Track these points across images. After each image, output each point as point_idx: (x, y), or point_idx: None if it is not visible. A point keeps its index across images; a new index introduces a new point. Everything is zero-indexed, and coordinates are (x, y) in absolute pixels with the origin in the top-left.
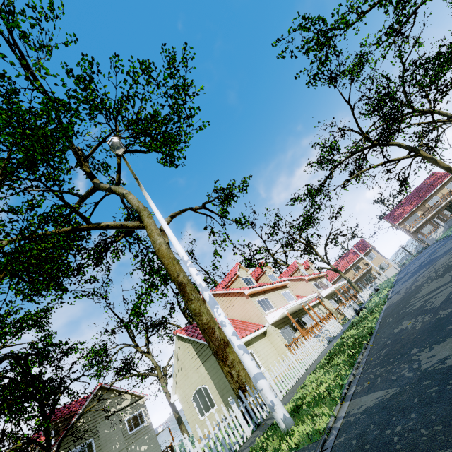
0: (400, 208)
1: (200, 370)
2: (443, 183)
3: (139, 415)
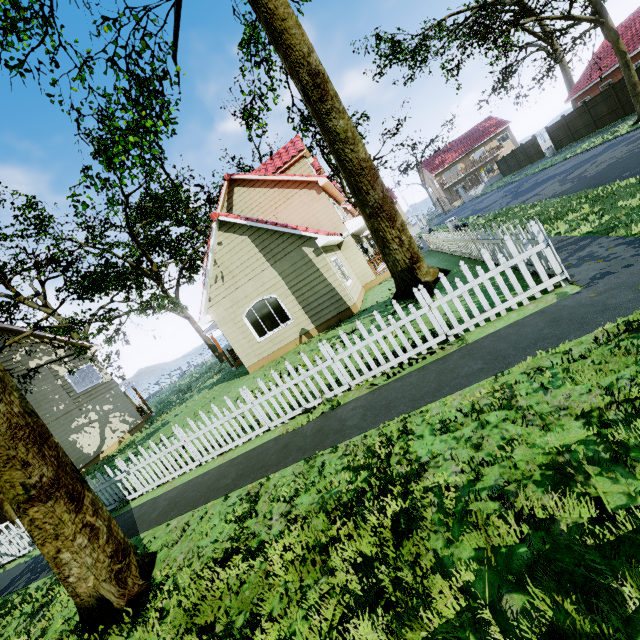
0: (442, 155)
1: (265, 275)
2: (496, 133)
3: (89, 370)
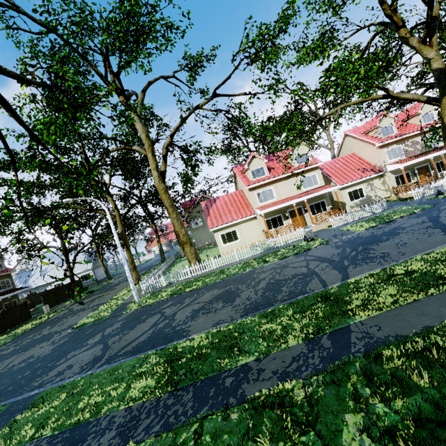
0: None
1: None
2: None
3: None
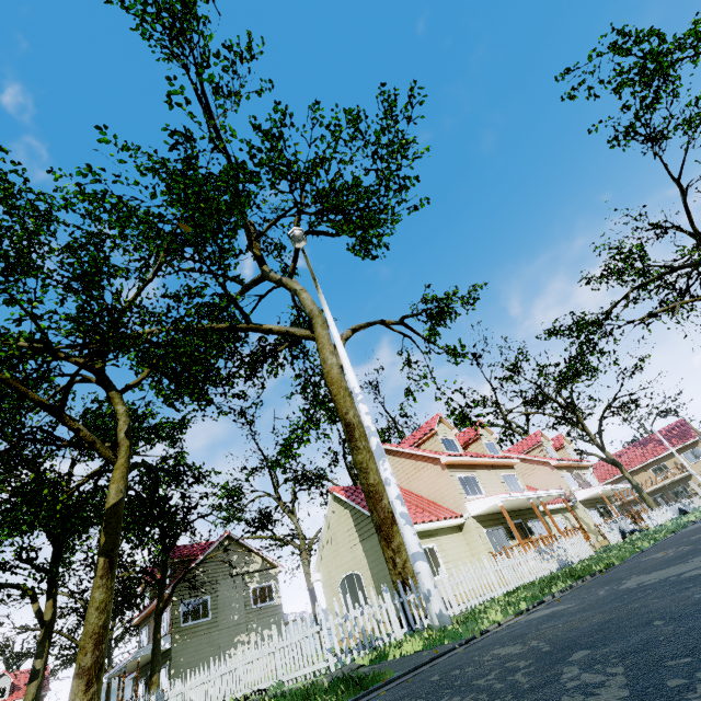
0: None
1: (355, 549)
2: None
3: (268, 588)
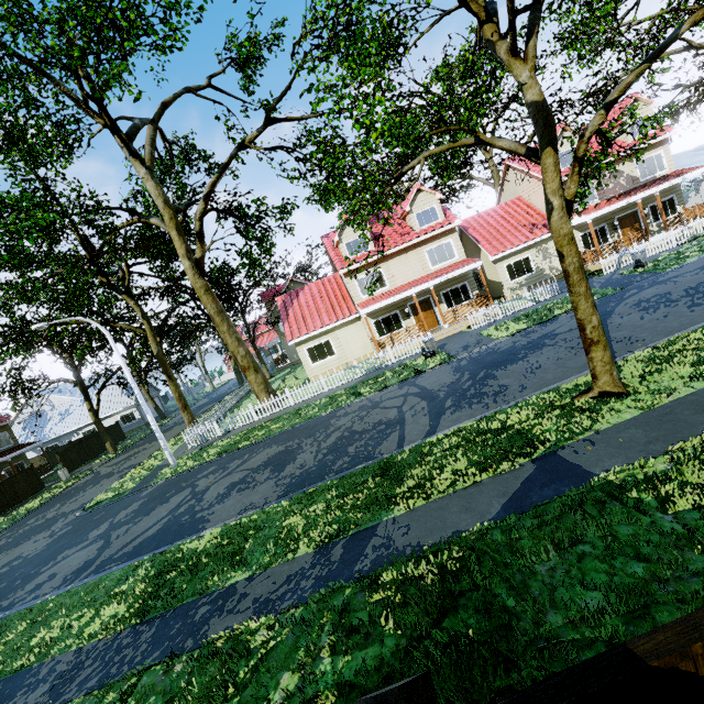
0: None
1: None
2: None
3: None
